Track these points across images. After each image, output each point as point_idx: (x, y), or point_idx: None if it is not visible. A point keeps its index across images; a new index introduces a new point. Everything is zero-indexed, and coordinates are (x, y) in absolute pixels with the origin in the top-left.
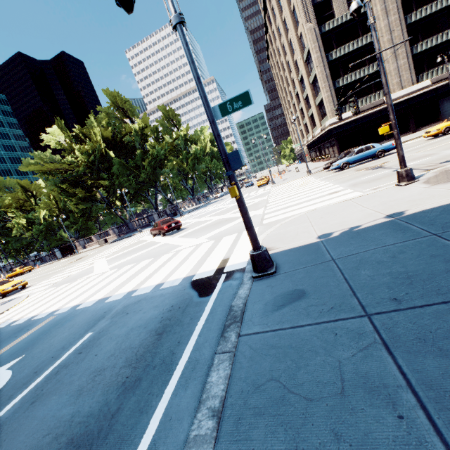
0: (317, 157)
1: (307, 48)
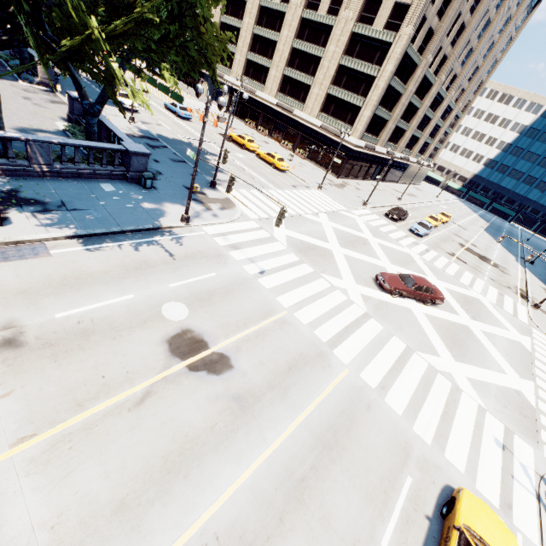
0: (267, 131)
1: (380, 36)
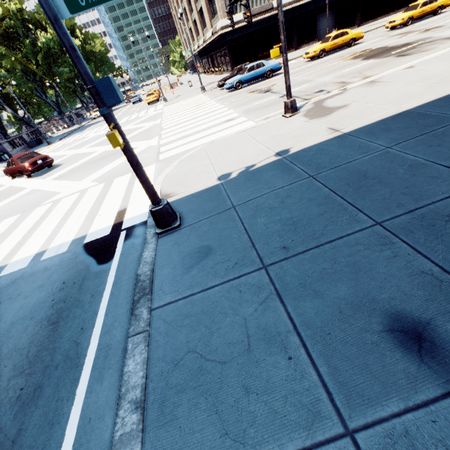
0: (210, 69)
1: None
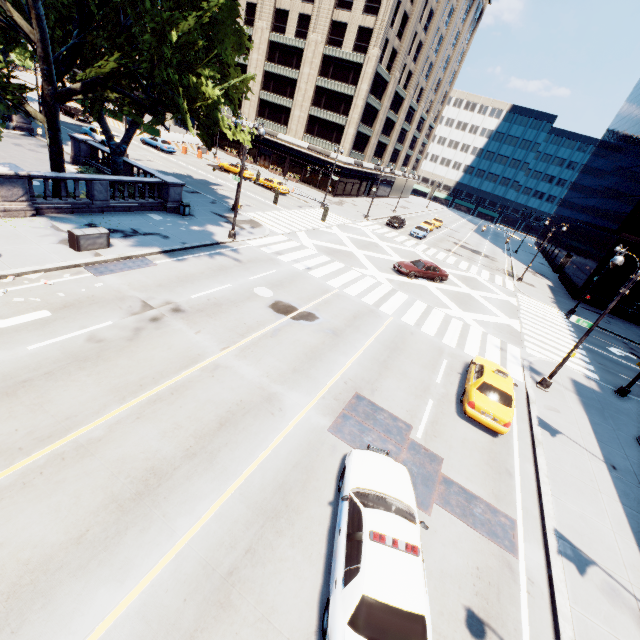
0: (251, 158)
1: (350, 58)
